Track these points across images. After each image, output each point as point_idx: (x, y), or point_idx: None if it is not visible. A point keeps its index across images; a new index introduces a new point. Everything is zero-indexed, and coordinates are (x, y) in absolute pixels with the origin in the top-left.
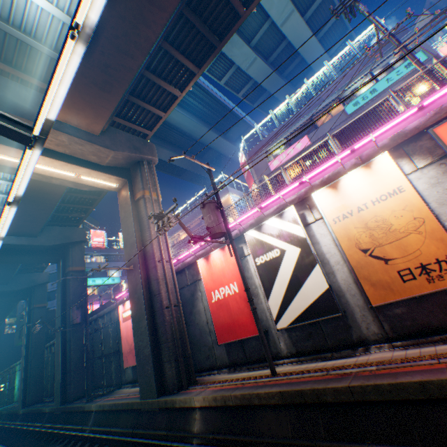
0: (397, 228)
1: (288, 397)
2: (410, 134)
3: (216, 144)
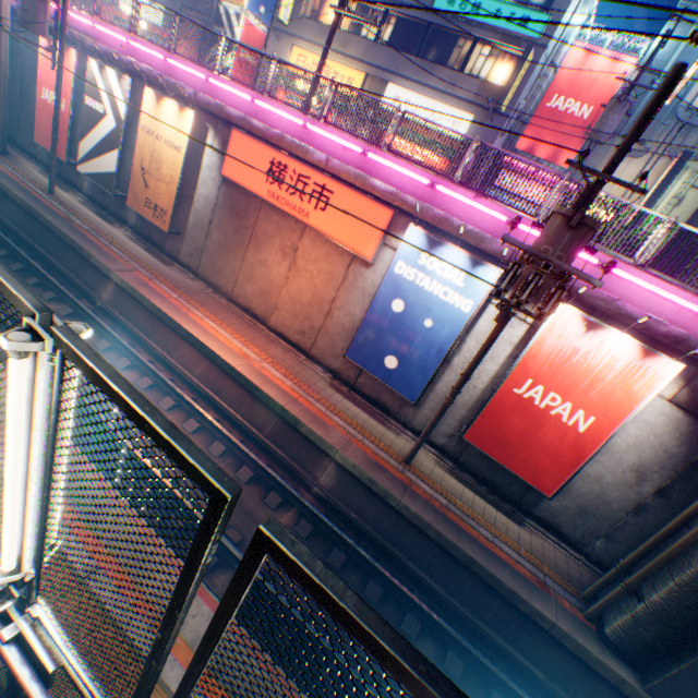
0: (164, 174)
1: (27, 207)
2: (225, 117)
3: None
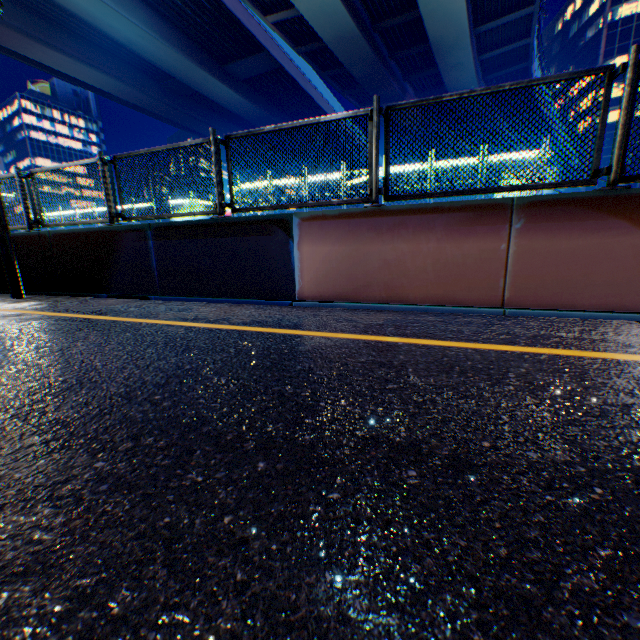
0: None
1: None
2: None
3: (198, 82)
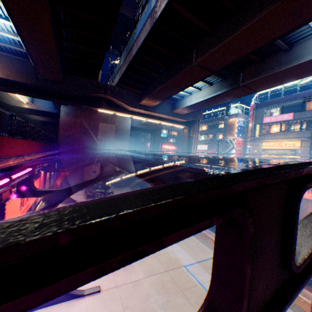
0: None
1: None
2: None
3: None
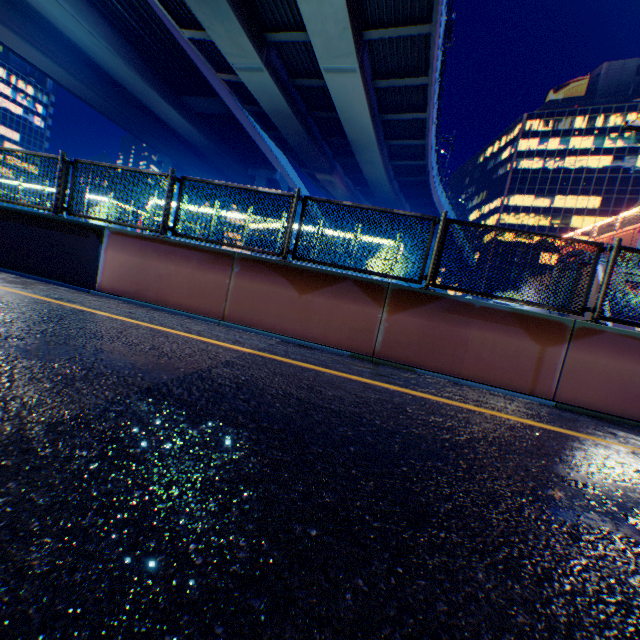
0: None
1: None
2: None
3: (150, 101)
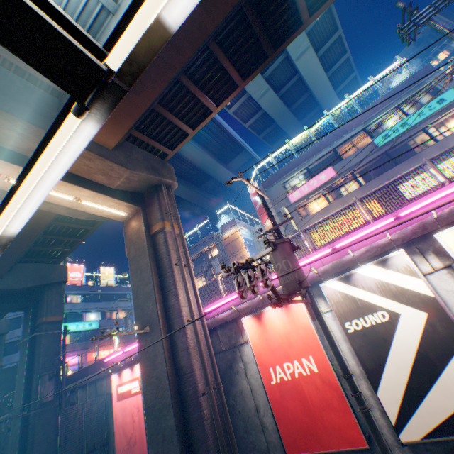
0: None
1: None
2: None
3: (218, 174)
